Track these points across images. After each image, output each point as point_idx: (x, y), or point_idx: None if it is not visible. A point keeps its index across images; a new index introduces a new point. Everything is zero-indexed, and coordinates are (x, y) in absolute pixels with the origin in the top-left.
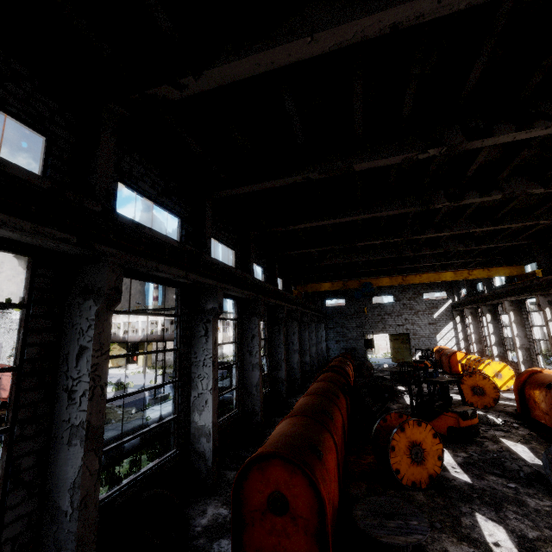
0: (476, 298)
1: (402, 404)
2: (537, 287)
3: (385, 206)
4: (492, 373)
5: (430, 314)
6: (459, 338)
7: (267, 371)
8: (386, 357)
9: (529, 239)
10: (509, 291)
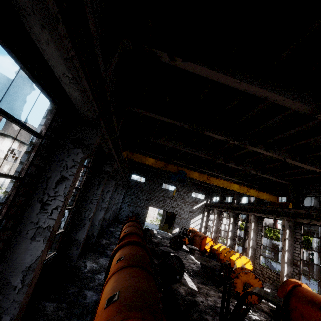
0: (227, 206)
1: (186, 286)
2: (286, 214)
3: (285, 91)
4: (240, 265)
5: (192, 205)
6: (202, 225)
7: (64, 228)
8: (152, 223)
9: (289, 181)
10: (258, 209)
